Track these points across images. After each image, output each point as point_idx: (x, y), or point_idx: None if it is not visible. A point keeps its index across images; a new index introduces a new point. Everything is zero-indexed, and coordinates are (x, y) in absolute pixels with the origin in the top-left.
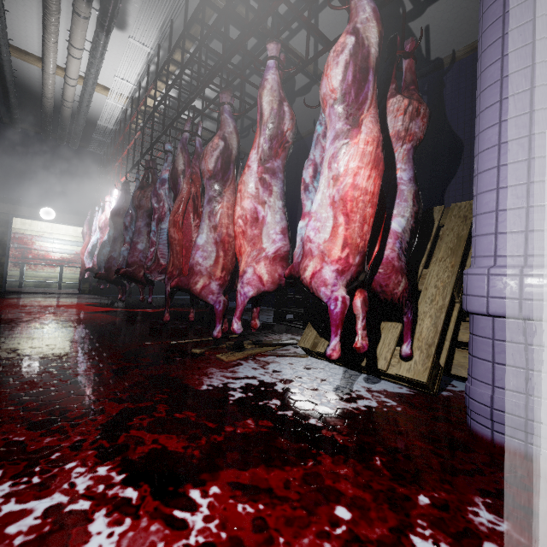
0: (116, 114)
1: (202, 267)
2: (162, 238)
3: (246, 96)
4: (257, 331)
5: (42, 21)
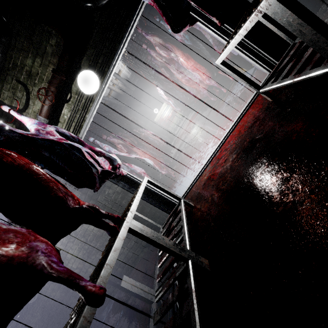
0: (126, 69)
1: (195, 93)
2: None
3: None
4: None
5: None
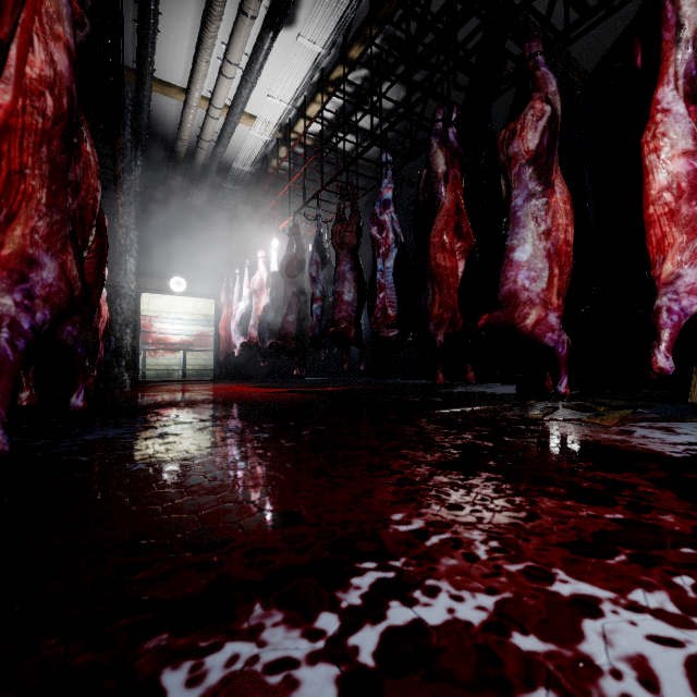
0: (255, 150)
1: (530, 294)
2: (388, 279)
3: (430, 96)
4: (525, 400)
5: (198, 35)
